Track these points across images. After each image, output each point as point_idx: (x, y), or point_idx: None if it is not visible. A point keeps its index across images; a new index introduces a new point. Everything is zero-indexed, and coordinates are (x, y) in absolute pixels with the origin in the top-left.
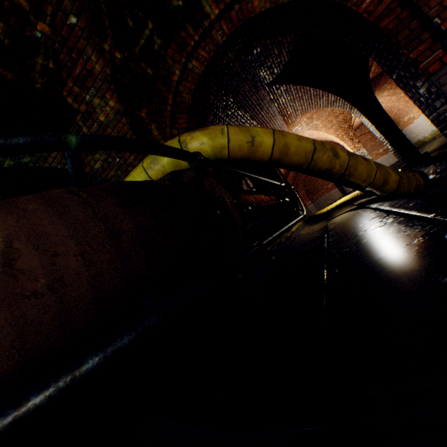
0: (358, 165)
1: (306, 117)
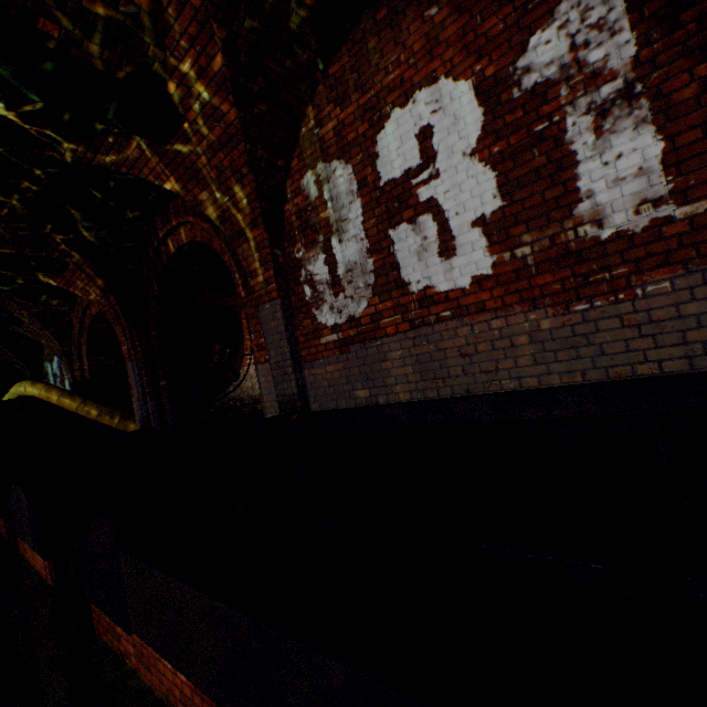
0: (105, 420)
1: None
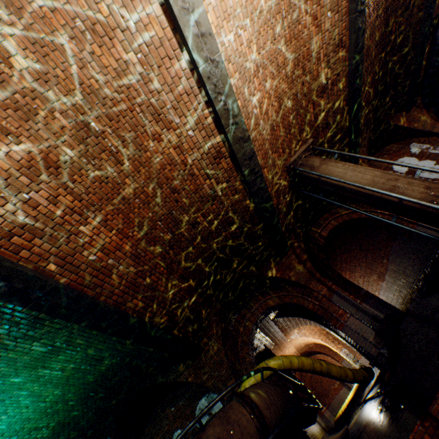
0: (331, 367)
1: (296, 328)
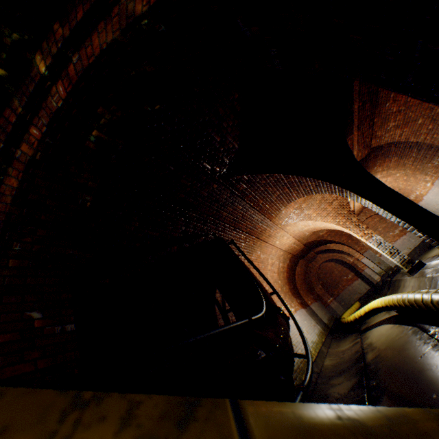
0: None
1: (294, 208)
